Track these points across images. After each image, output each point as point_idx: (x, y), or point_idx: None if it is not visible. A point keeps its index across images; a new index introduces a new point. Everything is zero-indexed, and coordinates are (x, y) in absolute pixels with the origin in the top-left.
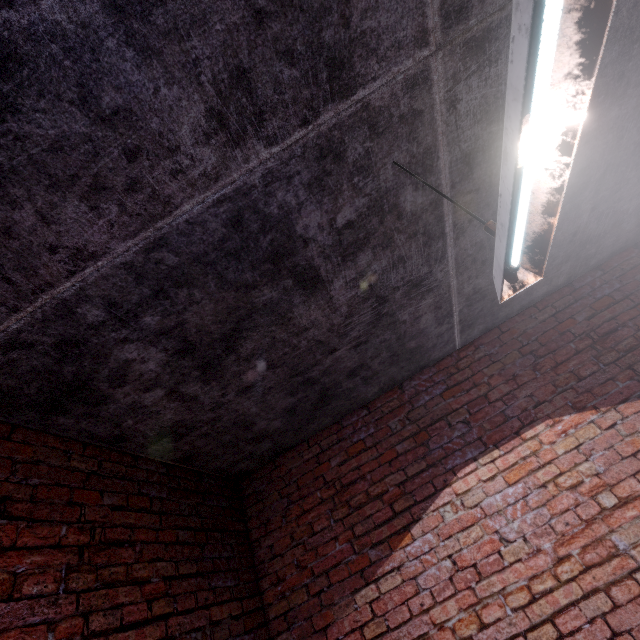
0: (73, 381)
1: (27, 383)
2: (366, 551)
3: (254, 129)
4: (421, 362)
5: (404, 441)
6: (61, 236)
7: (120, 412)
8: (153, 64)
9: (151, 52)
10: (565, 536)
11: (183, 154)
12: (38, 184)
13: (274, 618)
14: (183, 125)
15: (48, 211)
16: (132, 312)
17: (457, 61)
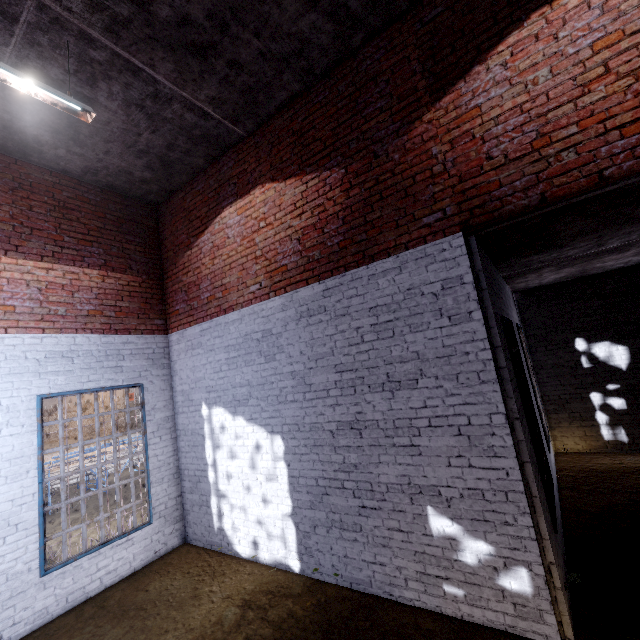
0: (22, 143)
1: (7, 142)
2: (191, 239)
3: None
4: (221, 145)
5: (212, 192)
6: None
7: (54, 158)
8: None
9: None
10: (245, 237)
11: None
12: None
13: (164, 259)
14: None
15: None
16: (19, 115)
17: None
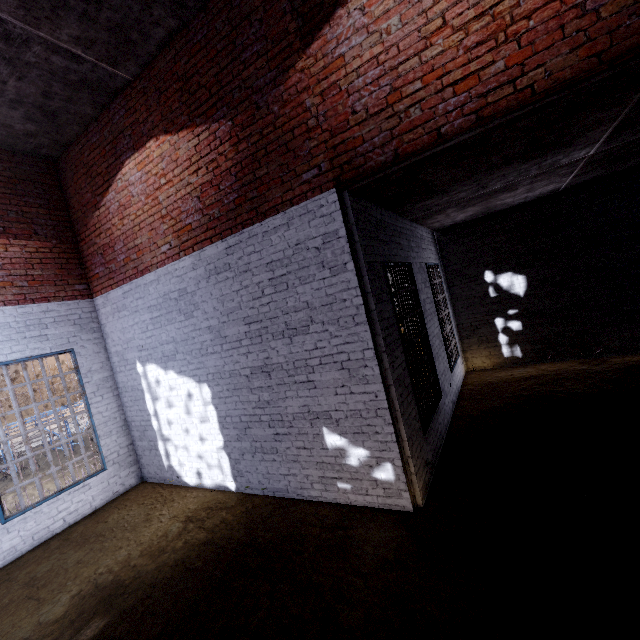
0: None
1: None
2: (97, 198)
3: None
4: (106, 90)
5: (109, 145)
6: None
7: None
8: None
9: None
10: (149, 196)
11: None
12: None
13: (74, 221)
14: None
15: None
16: None
17: None
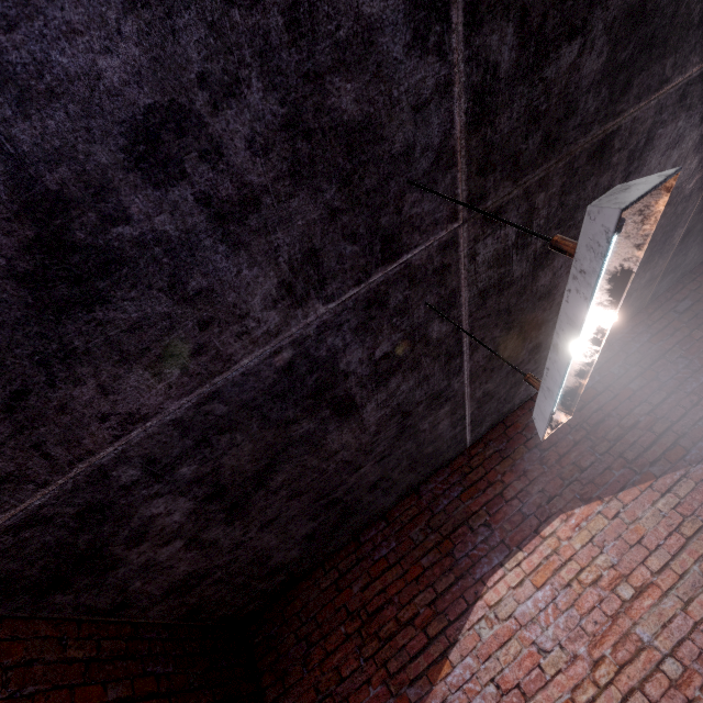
0: (85, 550)
1: (31, 563)
2: (404, 691)
3: (316, 292)
4: (436, 464)
5: (429, 553)
6: (116, 404)
7: (129, 575)
8: (240, 253)
9: (241, 245)
10: (596, 636)
11: (251, 318)
12: (107, 360)
13: None
14: (256, 296)
15: (110, 383)
16: (169, 465)
17: (477, 228)
